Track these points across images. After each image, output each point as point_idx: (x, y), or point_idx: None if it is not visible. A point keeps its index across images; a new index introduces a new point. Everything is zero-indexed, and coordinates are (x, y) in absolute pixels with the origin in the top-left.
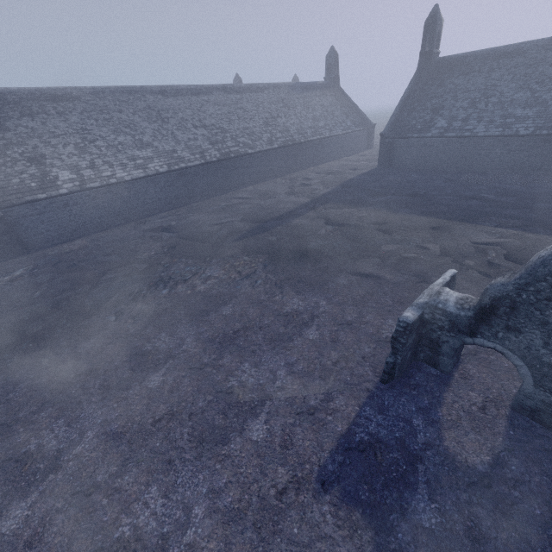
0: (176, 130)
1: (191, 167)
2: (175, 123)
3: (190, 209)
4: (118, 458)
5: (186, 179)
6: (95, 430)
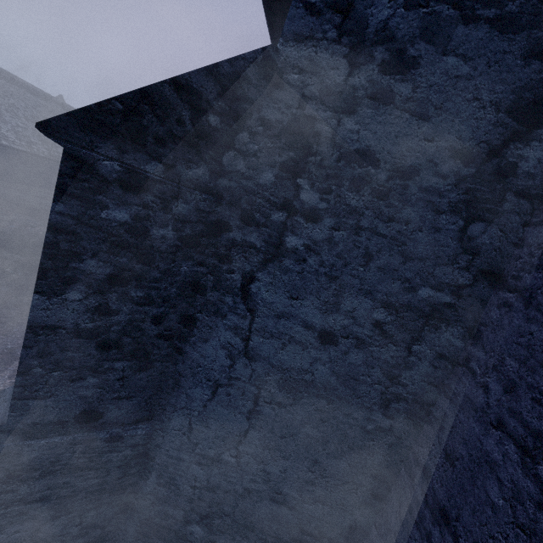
0: (4, 110)
1: (14, 149)
2: (4, 104)
3: (0, 183)
4: (34, 279)
5: (3, 156)
6: (1, 268)
